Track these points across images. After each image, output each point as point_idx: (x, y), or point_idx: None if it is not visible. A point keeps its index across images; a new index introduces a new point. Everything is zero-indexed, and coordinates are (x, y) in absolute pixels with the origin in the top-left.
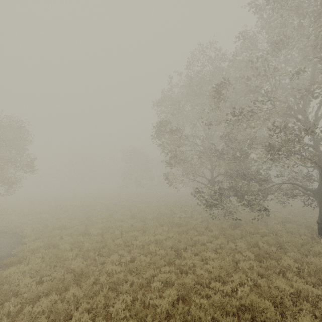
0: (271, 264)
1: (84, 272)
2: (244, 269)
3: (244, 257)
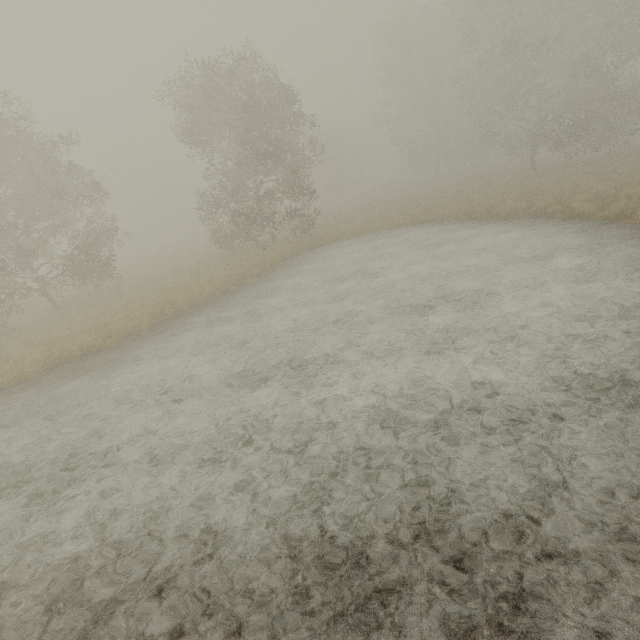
0: None
1: (576, 186)
2: None
3: None
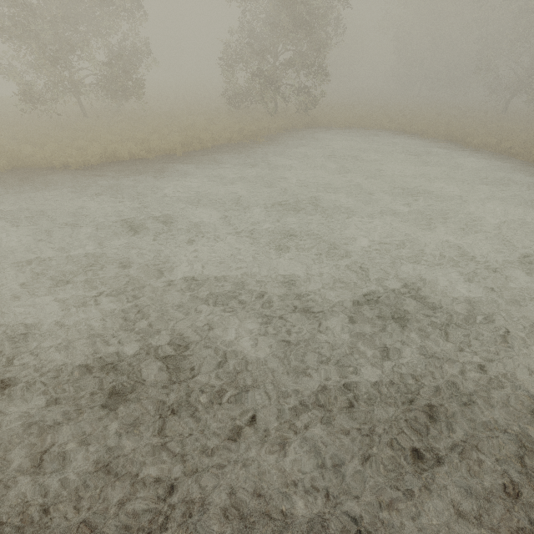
0: None
1: None
2: None
3: None
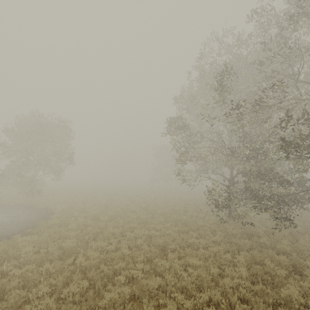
0: (262, 290)
1: (68, 251)
2: (226, 288)
3: (236, 273)
